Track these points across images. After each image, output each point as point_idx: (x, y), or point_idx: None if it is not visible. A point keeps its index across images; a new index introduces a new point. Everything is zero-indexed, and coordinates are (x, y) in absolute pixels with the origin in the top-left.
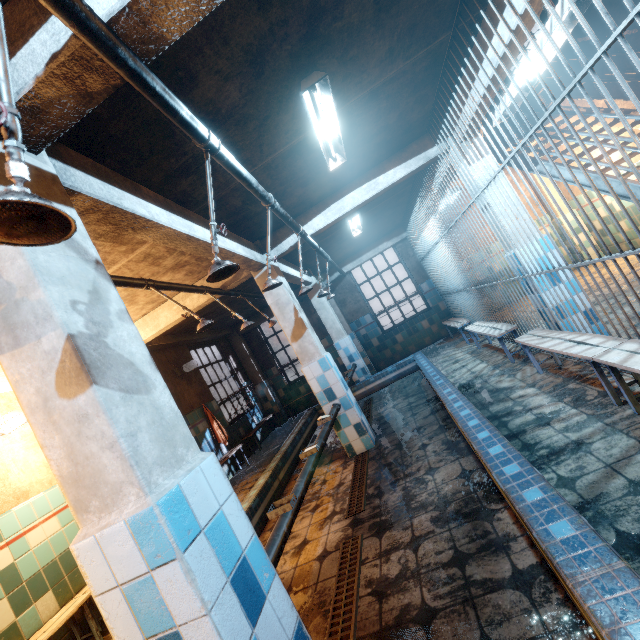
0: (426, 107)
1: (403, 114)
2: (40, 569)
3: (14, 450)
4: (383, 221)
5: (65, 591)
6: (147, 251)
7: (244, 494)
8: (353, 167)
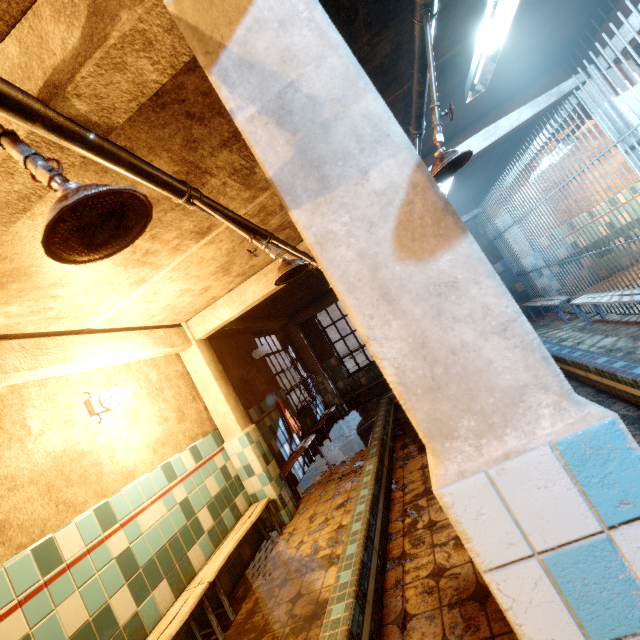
0: (578, 22)
1: (555, 29)
2: (153, 555)
3: (117, 427)
4: (461, 193)
5: (178, 581)
6: (264, 202)
7: (335, 484)
8: (476, 107)
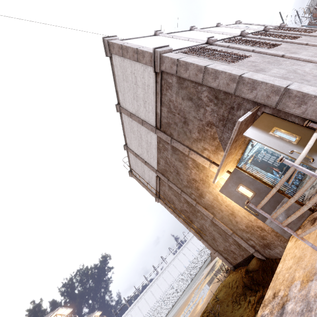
0: None
1: None
2: None
3: None
4: None
5: None
6: None
7: None
8: None
